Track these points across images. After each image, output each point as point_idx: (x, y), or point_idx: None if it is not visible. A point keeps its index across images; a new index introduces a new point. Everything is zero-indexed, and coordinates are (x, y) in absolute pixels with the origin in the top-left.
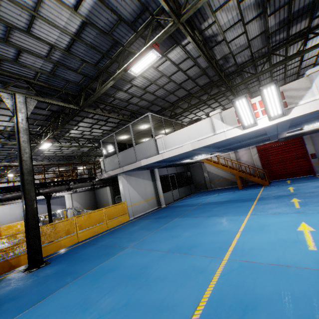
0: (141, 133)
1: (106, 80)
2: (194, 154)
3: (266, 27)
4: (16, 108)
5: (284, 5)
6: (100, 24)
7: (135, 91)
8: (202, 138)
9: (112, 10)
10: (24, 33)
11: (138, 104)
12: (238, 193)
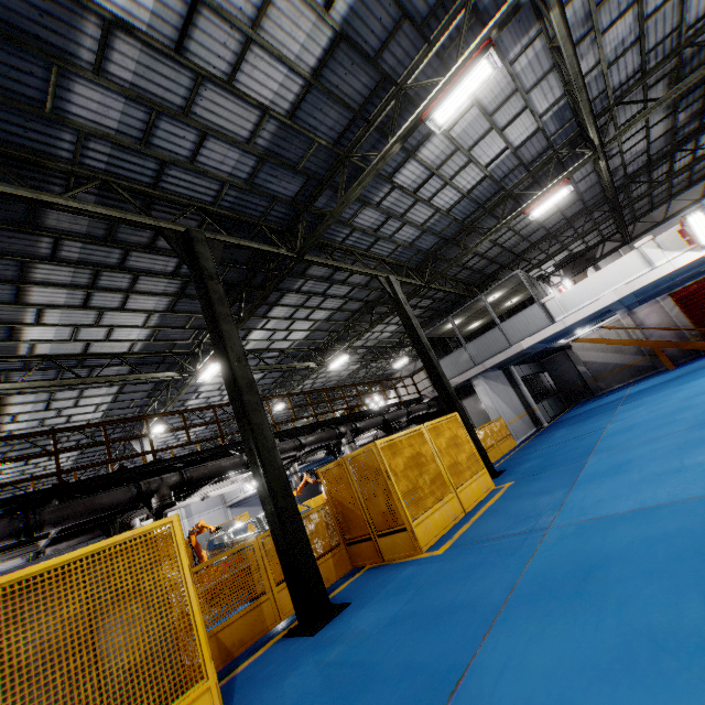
0: (480, 311)
1: (459, 239)
2: (590, 320)
3: (674, 124)
4: (396, 292)
5: (697, 98)
6: (498, 174)
7: (481, 248)
8: (632, 280)
9: (519, 158)
10: (422, 204)
11: (472, 268)
12: (678, 370)
